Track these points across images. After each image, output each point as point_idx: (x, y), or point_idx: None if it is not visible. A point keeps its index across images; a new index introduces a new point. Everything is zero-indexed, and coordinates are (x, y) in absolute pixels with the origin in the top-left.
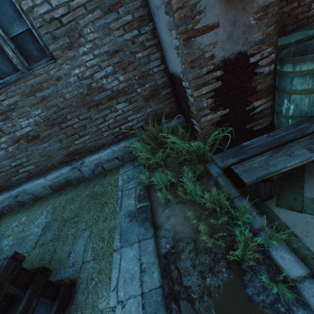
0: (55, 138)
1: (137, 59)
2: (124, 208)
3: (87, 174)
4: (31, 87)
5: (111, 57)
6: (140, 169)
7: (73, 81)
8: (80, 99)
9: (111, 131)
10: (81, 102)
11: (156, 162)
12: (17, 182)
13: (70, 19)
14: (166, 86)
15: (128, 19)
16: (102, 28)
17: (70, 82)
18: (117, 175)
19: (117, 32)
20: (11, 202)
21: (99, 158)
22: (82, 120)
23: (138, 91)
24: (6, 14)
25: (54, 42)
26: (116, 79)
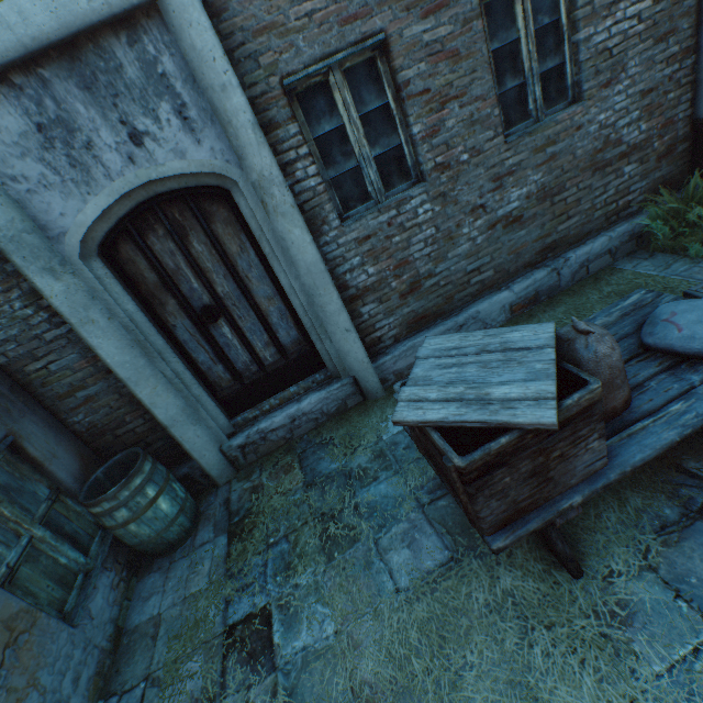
0: (538, 220)
1: (666, 101)
2: None
3: (563, 283)
4: (545, 139)
5: (642, 99)
6: (661, 256)
7: (592, 131)
8: (589, 158)
9: (604, 210)
10: (588, 163)
11: None
12: (457, 305)
13: (620, 51)
14: (684, 139)
15: (674, 51)
16: (646, 62)
17: (588, 132)
18: (626, 271)
19: (658, 67)
20: None
21: (589, 251)
22: (578, 192)
23: (653, 146)
24: (545, 46)
25: (593, 79)
26: (636, 128)
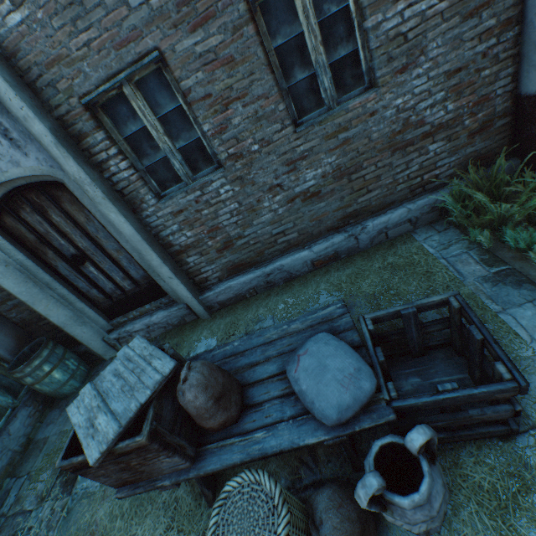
0: (337, 194)
1: (480, 79)
2: (469, 275)
3: (362, 245)
4: (336, 127)
5: (448, 79)
6: (452, 232)
7: (389, 115)
8: (387, 140)
9: (408, 183)
10: (387, 144)
11: (507, 217)
12: (268, 257)
13: (418, 33)
14: (504, 114)
15: (489, 25)
16: (452, 41)
17: (385, 116)
18: (416, 242)
19: (468, 44)
20: (259, 283)
21: (387, 221)
22: (378, 169)
23: (464, 123)
24: (335, 34)
25: (386, 66)
26: (442, 108)
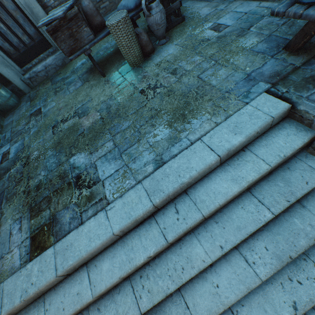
0: None
1: None
2: None
3: None
4: None
5: None
6: None
7: None
8: None
9: None
10: None
11: None
12: None
13: None
14: None
15: None
16: None
17: None
18: None
19: None
20: None
21: None
22: None
23: None
24: None
25: None
26: None
